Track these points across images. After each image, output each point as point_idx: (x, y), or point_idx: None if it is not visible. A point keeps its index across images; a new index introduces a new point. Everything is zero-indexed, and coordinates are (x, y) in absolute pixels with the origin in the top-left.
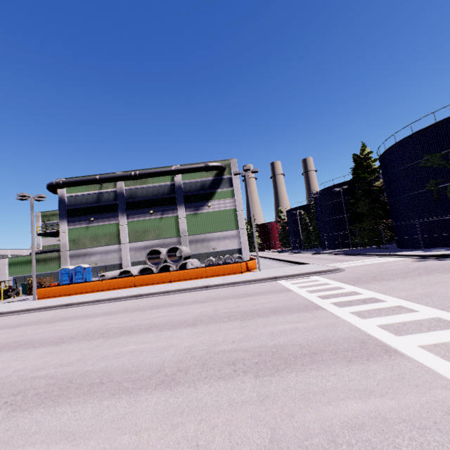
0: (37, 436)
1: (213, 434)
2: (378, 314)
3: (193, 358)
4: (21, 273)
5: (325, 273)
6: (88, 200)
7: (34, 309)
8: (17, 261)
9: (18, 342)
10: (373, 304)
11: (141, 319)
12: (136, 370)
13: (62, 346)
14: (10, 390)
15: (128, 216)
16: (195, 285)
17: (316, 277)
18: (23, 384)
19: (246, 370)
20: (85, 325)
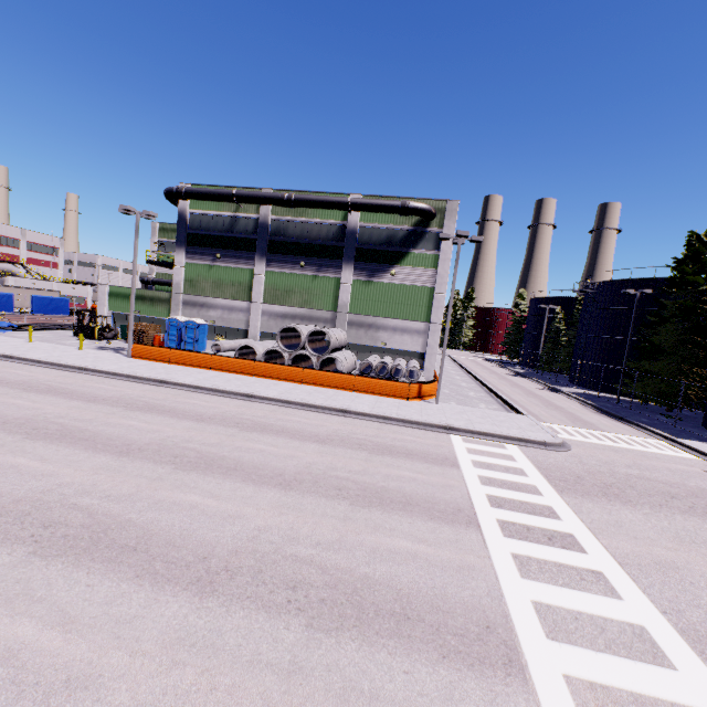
0: (39, 607)
1: (207, 699)
2: (552, 578)
3: (252, 554)
4: (122, 310)
5: (533, 446)
6: (217, 225)
7: (122, 375)
8: (120, 292)
9: (83, 432)
10: (559, 551)
11: (231, 447)
12: (179, 545)
13: (124, 461)
14: (43, 516)
15: (268, 263)
16: (330, 402)
17: (515, 449)
18: (59, 513)
19: (303, 607)
20: (164, 430)
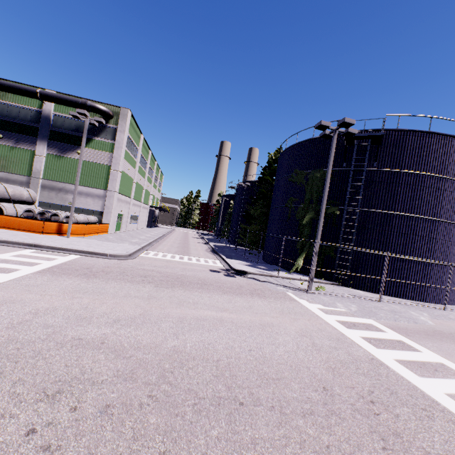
0: None
1: None
2: None
3: None
4: None
5: (96, 256)
6: None
7: None
8: None
9: None
10: None
11: None
12: None
13: None
14: None
15: None
16: None
17: (73, 257)
18: None
19: None
20: None
